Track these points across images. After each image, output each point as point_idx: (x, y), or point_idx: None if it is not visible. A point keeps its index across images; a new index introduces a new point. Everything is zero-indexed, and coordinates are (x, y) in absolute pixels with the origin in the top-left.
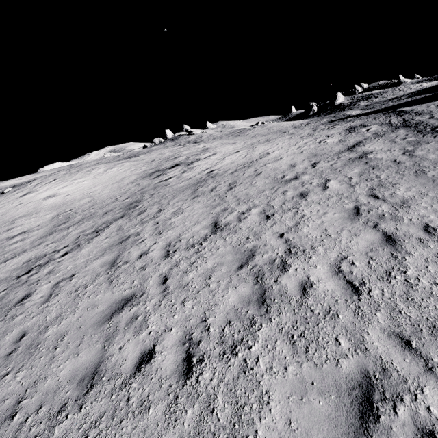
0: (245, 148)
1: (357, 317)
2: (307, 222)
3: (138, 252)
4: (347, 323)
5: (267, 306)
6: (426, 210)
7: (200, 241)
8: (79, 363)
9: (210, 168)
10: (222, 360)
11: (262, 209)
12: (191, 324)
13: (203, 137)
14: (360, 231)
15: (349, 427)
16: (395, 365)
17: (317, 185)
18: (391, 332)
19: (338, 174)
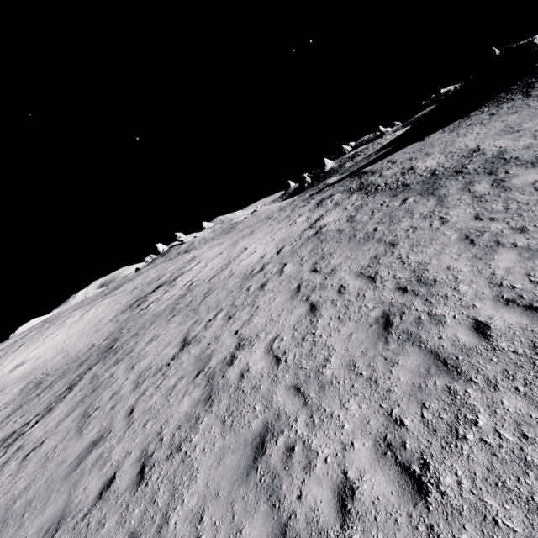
0: (228, 248)
1: (272, 383)
2: (259, 312)
3: (110, 393)
4: (264, 391)
5: (212, 400)
6: (345, 272)
7: (169, 362)
8: (46, 517)
9: (191, 281)
10: (168, 460)
11: (227, 311)
12: (148, 441)
13: (195, 244)
14: (295, 308)
15: (245, 467)
16: (286, 409)
17: (276, 272)
18: (291, 386)
19: (294, 256)
